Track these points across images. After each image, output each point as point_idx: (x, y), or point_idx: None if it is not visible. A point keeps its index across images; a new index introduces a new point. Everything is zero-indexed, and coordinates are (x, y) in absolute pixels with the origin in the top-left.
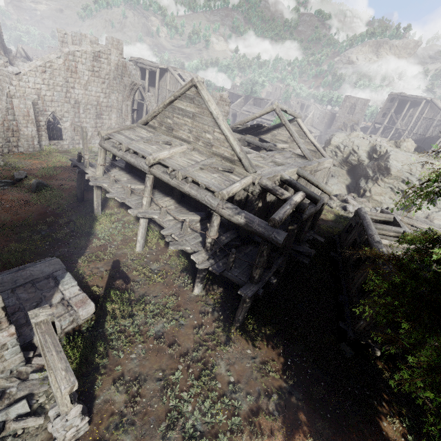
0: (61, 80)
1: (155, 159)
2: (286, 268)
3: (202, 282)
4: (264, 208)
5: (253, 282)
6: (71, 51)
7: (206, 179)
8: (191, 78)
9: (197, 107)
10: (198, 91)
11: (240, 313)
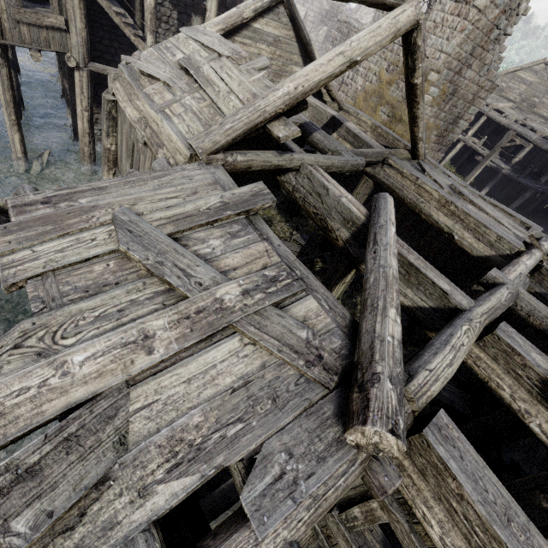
0: None
1: (496, 106)
2: (538, 208)
3: (490, 188)
4: (547, 159)
5: (538, 184)
6: None
7: (531, 124)
8: (545, 58)
9: (538, 78)
10: (545, 68)
11: (516, 204)
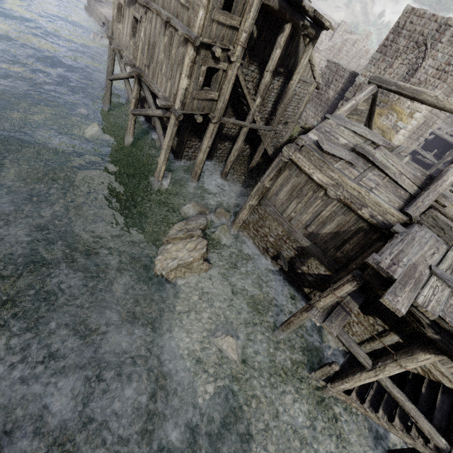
0: (332, 56)
1: None
2: None
3: None
4: None
5: None
6: (347, 38)
7: None
8: None
9: None
10: None
11: None
